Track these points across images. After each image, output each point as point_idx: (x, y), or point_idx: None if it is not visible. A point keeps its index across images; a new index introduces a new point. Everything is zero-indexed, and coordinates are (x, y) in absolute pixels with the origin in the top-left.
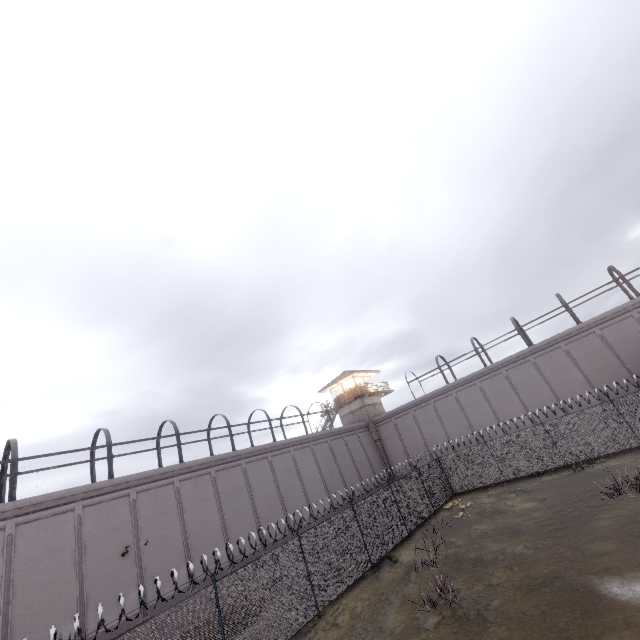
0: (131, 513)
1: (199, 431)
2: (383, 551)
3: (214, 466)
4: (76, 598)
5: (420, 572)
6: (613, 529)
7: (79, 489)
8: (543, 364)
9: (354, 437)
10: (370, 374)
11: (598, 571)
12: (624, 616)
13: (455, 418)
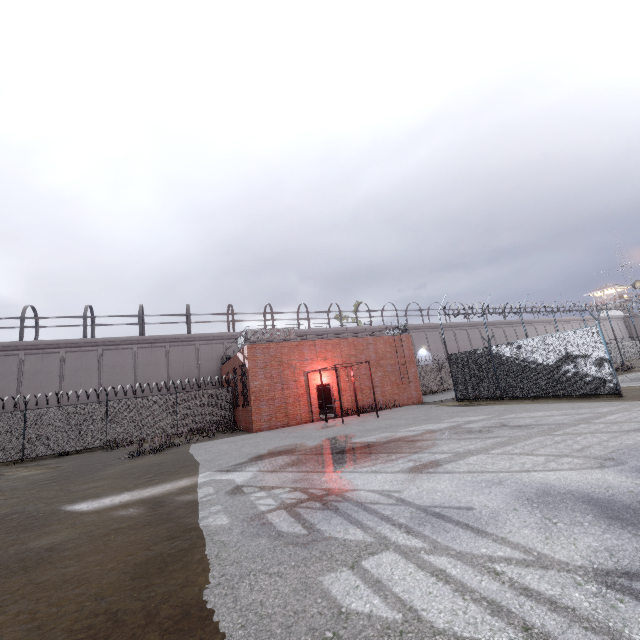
0: None
1: None
2: None
3: None
4: None
5: None
6: (116, 473)
7: None
8: (143, 356)
9: None
10: None
11: (76, 499)
12: (76, 520)
13: (1, 384)
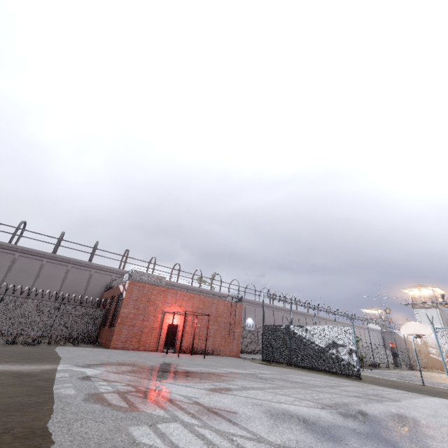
0: None
1: None
2: None
3: None
4: None
5: None
6: None
7: None
8: (47, 268)
9: None
10: None
11: None
12: None
13: None
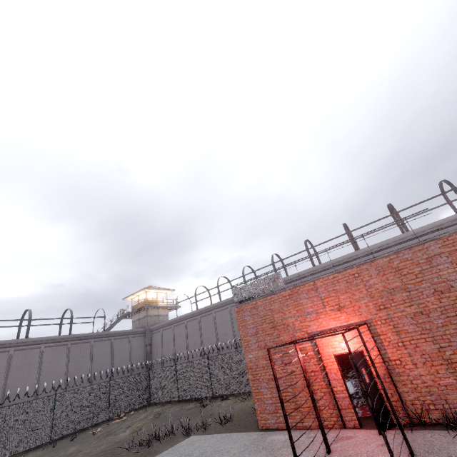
0: None
1: None
2: None
3: None
4: None
5: None
6: None
7: None
8: None
9: (125, 340)
10: (165, 291)
11: None
12: None
13: (195, 338)
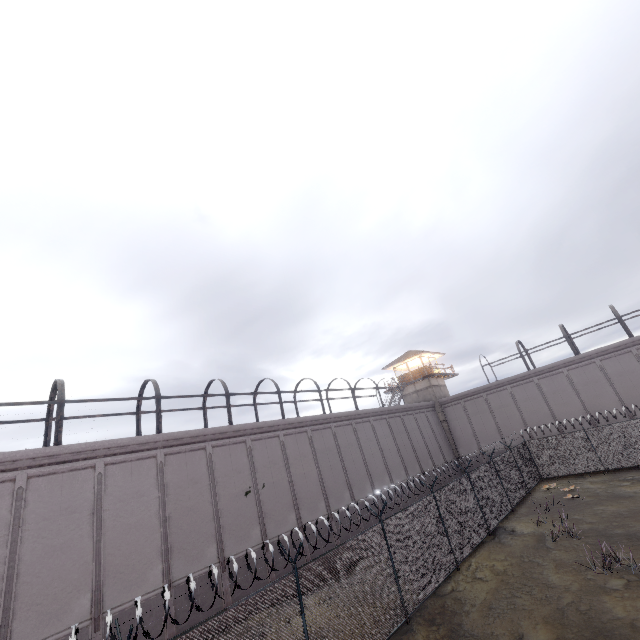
0: (248, 458)
1: (295, 391)
2: (495, 520)
3: (310, 426)
4: (214, 526)
5: (557, 541)
6: None
7: (209, 430)
8: None
9: (422, 415)
10: (435, 356)
11: None
12: None
13: (535, 405)
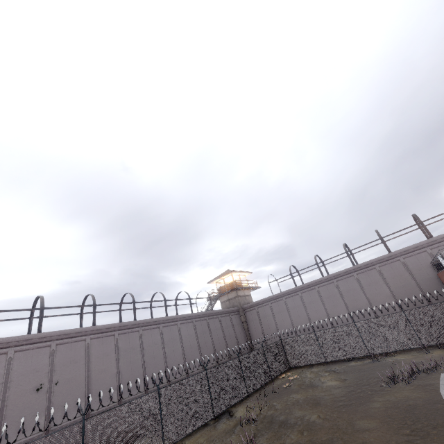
0: (50, 359)
1: (111, 304)
2: (225, 406)
3: (118, 330)
4: None
5: (243, 426)
6: (380, 411)
7: (13, 338)
8: (362, 279)
9: (227, 318)
10: (245, 274)
11: (358, 443)
12: None
13: (299, 311)
